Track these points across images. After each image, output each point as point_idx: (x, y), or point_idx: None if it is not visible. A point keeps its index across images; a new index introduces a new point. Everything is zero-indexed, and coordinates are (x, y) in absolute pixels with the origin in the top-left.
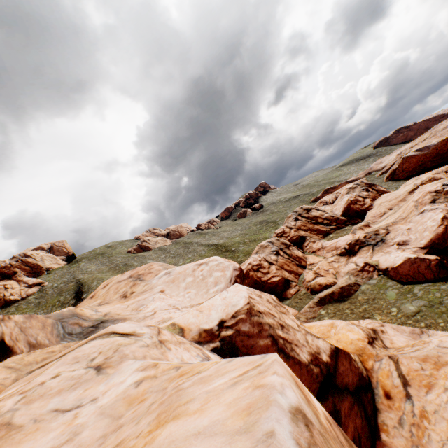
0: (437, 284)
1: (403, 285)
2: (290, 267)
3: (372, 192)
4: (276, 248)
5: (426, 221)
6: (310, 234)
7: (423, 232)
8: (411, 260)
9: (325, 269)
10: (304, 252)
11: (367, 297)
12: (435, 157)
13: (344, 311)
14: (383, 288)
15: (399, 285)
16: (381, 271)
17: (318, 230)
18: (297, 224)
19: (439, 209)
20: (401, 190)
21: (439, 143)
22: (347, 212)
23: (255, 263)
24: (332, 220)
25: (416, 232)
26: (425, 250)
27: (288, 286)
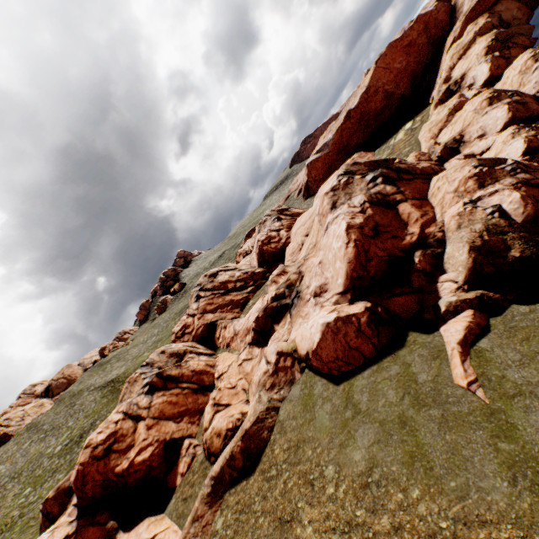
0: (384, 364)
1: (337, 384)
2: (179, 405)
3: (286, 219)
4: (150, 376)
5: (332, 242)
6: (221, 313)
7: (335, 263)
8: (332, 327)
9: (231, 386)
10: (218, 349)
11: (287, 444)
12: (339, 154)
13: (253, 508)
14: (310, 405)
15: (331, 386)
16: (303, 360)
17: (232, 302)
18: (201, 305)
19: (342, 215)
20: (314, 205)
21: (334, 135)
22: (263, 259)
23: (103, 436)
24: (248, 279)
25: (329, 265)
26: (349, 295)
27: (177, 455)
